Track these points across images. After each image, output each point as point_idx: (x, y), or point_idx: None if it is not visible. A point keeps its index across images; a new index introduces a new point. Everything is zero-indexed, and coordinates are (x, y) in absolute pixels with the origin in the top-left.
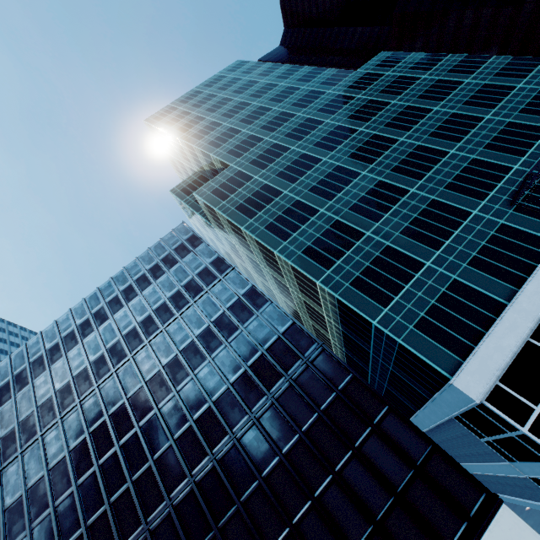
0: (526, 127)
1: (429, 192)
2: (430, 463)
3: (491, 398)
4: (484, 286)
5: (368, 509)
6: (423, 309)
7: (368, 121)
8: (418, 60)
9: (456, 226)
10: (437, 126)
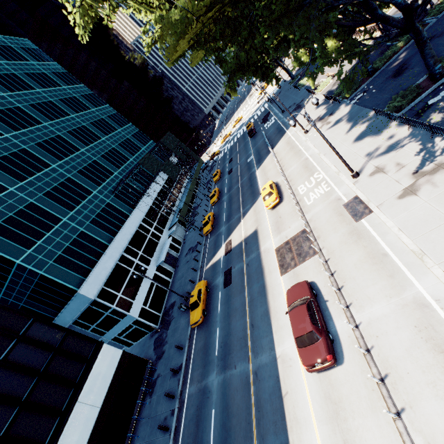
0: (121, 154)
1: (66, 171)
2: (65, 342)
3: (100, 295)
4: (99, 235)
5: (14, 398)
6: (60, 249)
7: (12, 92)
8: (61, 71)
9: (84, 198)
10: (73, 129)
